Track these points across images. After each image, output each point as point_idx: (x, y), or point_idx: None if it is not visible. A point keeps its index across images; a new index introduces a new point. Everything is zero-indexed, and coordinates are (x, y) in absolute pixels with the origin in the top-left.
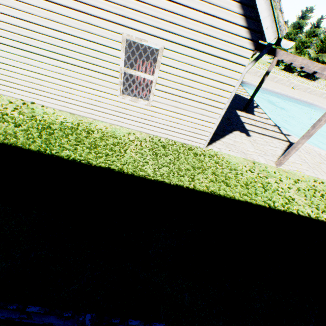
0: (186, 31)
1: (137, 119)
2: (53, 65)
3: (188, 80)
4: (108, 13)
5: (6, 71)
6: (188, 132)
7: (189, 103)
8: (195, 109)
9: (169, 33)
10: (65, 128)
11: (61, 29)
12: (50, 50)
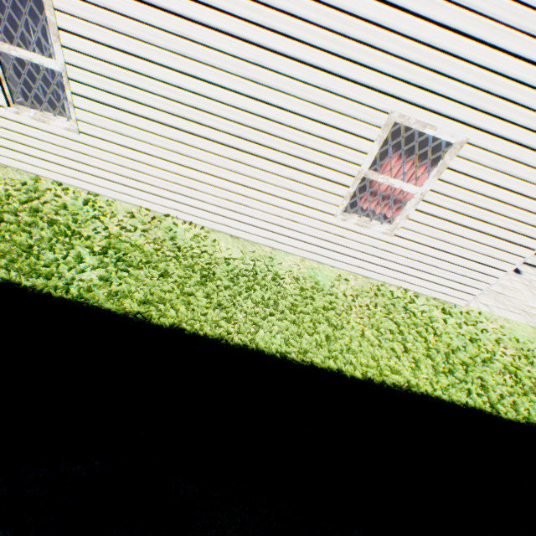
0: (526, 115)
1: (355, 254)
2: (227, 158)
3: (488, 198)
4: (376, 74)
5: (132, 162)
6: (445, 280)
7: (471, 235)
8: (478, 246)
9: (490, 116)
10: (237, 273)
11: (267, 97)
12: (231, 132)
